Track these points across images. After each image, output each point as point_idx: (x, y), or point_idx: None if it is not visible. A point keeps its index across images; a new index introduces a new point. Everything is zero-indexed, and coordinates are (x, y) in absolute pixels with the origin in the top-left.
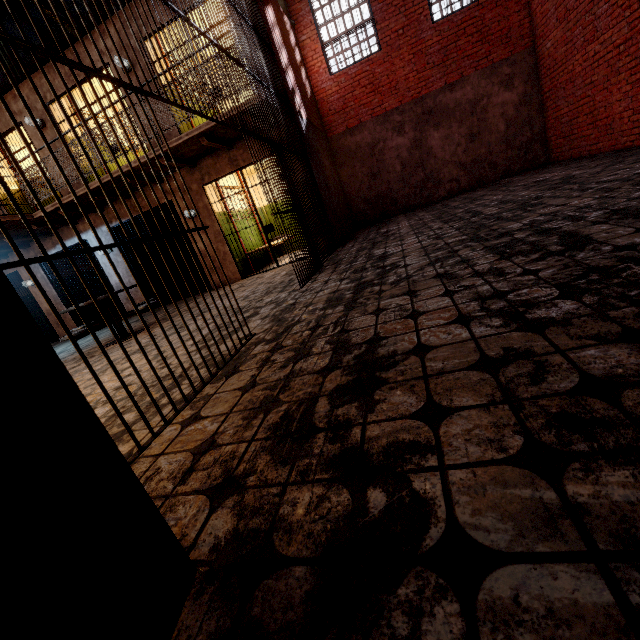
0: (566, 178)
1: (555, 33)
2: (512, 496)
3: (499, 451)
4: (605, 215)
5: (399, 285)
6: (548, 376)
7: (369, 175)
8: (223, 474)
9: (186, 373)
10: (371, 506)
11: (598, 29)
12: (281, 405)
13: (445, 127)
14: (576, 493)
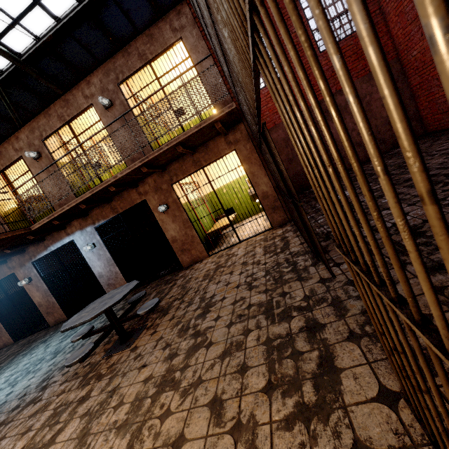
0: None
1: (421, 44)
2: None
3: None
4: None
5: None
6: None
7: (286, 160)
8: None
9: None
10: None
11: None
12: None
13: None
14: None
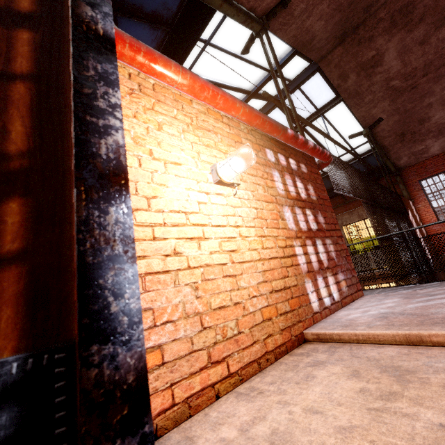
0: None
1: None
2: None
3: None
4: None
5: None
6: None
7: None
8: None
9: None
10: None
11: None
12: None
13: None
14: None
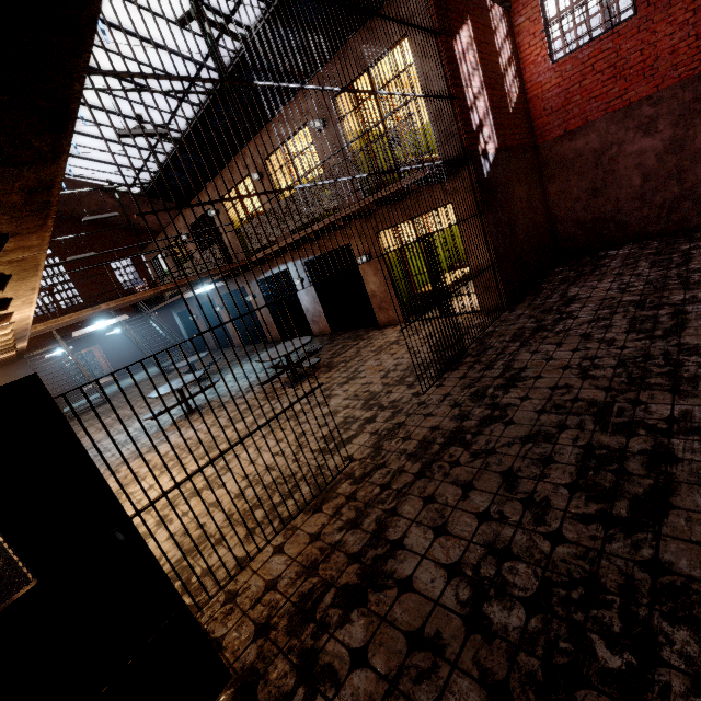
0: None
1: None
2: None
3: None
4: None
5: (473, 463)
6: (425, 682)
7: (588, 191)
8: (267, 617)
9: (286, 507)
10: (295, 698)
11: None
12: (315, 576)
13: None
14: None
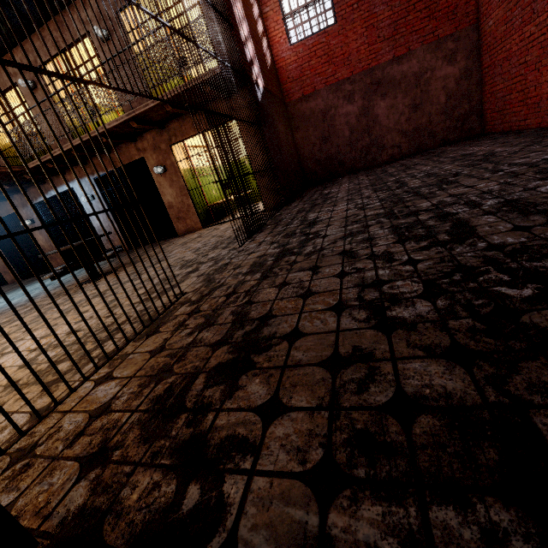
0: (488, 155)
1: (497, 12)
2: (287, 516)
3: (300, 463)
4: (498, 205)
5: (310, 258)
6: (372, 386)
7: (321, 138)
8: (101, 443)
9: (109, 334)
10: (185, 502)
11: (535, 11)
12: (171, 376)
13: (391, 97)
14: (334, 523)
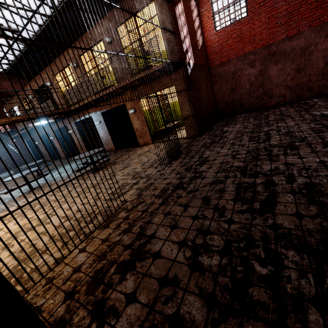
0: None
1: None
2: None
3: None
4: (302, 186)
5: (188, 196)
6: (170, 302)
7: (230, 89)
8: (73, 287)
9: (88, 226)
10: None
11: None
12: (105, 260)
13: (281, 63)
14: None
